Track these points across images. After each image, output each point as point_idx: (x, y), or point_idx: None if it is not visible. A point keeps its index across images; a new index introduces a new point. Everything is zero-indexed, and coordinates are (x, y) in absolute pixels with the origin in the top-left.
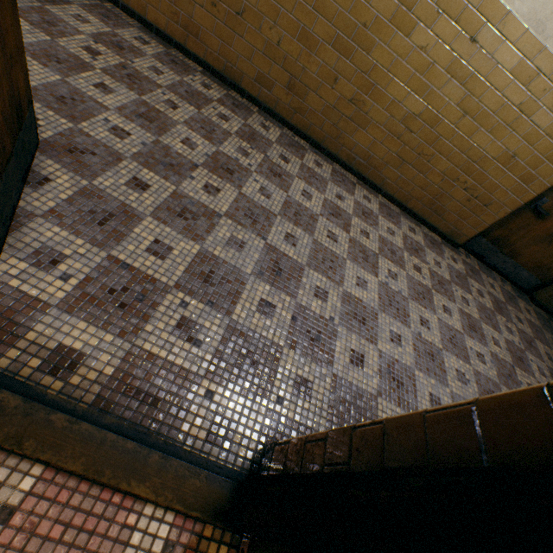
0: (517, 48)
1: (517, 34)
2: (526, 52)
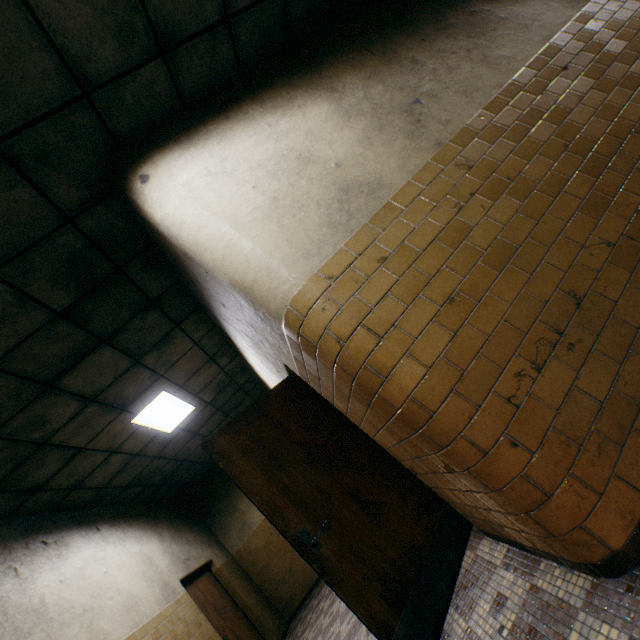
0: (144, 637)
1: (137, 636)
2: (146, 632)
